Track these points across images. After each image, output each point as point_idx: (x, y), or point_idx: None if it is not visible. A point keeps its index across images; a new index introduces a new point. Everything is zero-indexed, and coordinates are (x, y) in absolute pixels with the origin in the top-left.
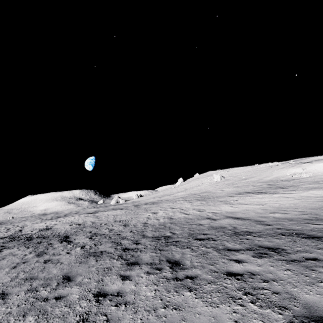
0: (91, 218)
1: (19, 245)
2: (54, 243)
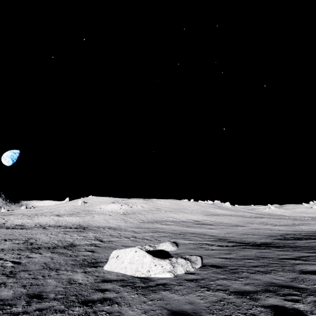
0: None
1: None
2: None
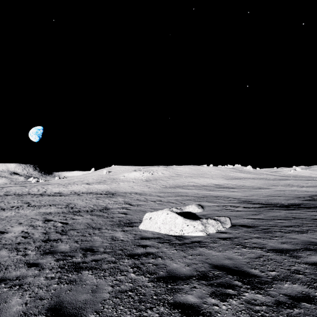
0: None
1: None
2: None
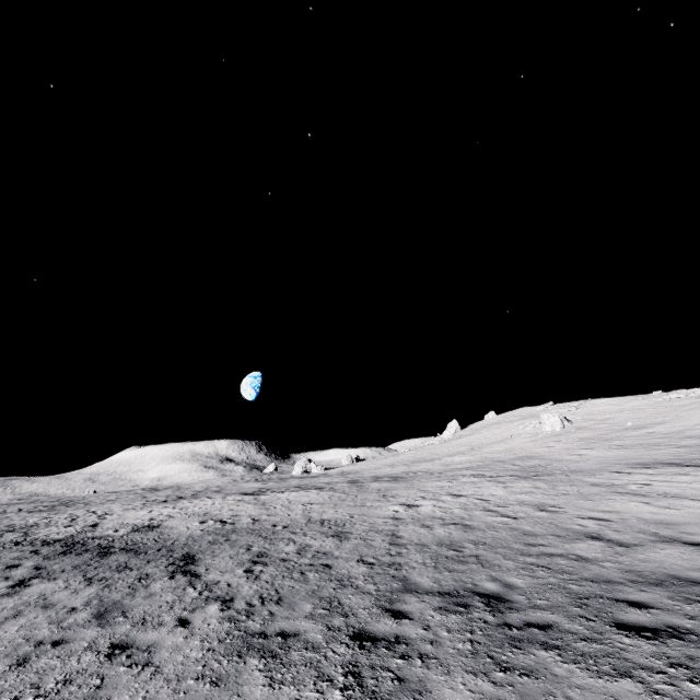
0: (250, 508)
1: (75, 569)
2: (155, 576)
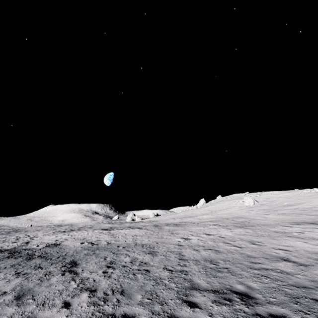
0: (106, 236)
1: (12, 267)
2: (54, 273)
